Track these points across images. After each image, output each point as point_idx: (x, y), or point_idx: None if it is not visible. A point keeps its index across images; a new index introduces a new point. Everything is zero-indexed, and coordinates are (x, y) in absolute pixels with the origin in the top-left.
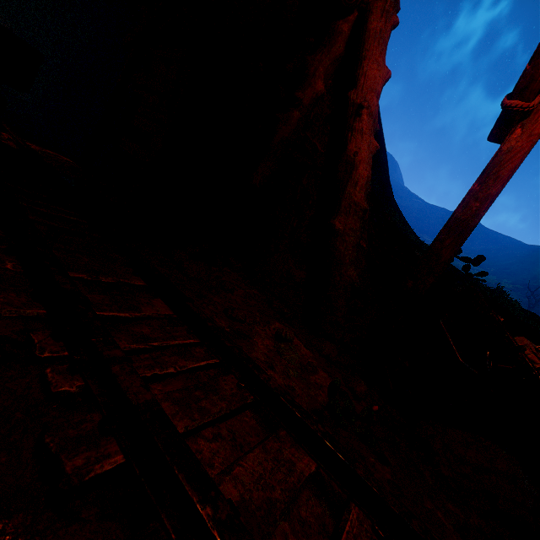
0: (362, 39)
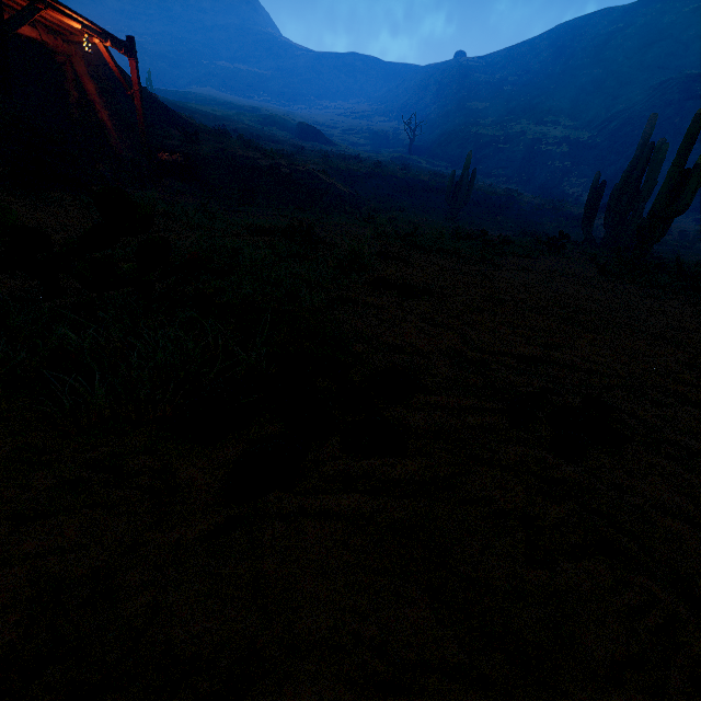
0: (78, 76)
